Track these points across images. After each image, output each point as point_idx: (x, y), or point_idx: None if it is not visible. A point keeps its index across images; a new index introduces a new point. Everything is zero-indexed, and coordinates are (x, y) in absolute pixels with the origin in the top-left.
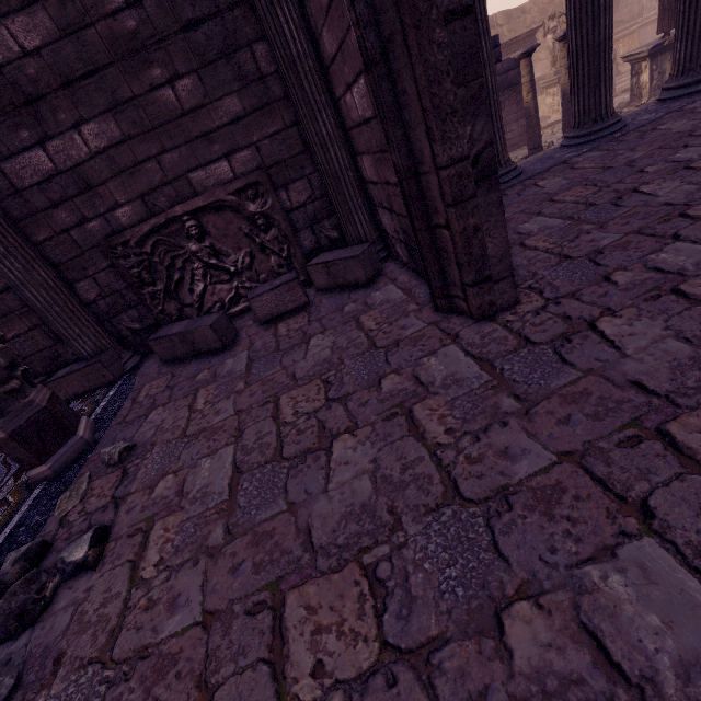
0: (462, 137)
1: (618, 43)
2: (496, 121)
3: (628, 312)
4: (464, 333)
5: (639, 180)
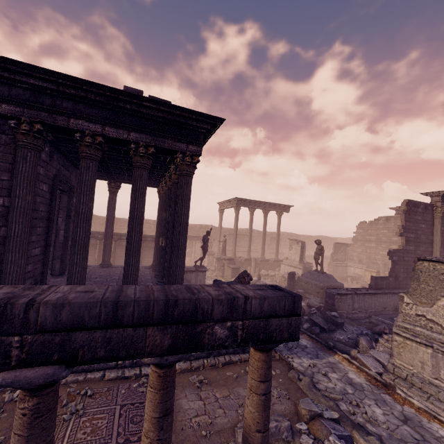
0: (57, 253)
1: (239, 252)
2: (107, 254)
3: (63, 278)
4: (48, 276)
5: (106, 272)
